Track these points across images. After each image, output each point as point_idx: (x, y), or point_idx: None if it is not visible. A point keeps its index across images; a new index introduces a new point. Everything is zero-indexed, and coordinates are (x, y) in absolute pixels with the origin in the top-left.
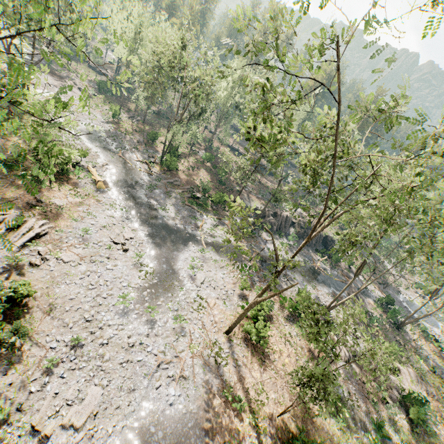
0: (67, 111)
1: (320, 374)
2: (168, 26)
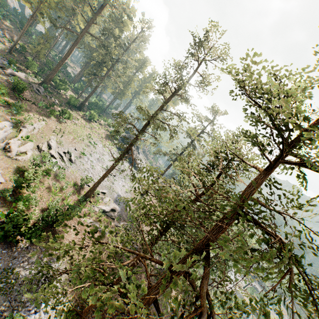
0: None
1: None
2: None
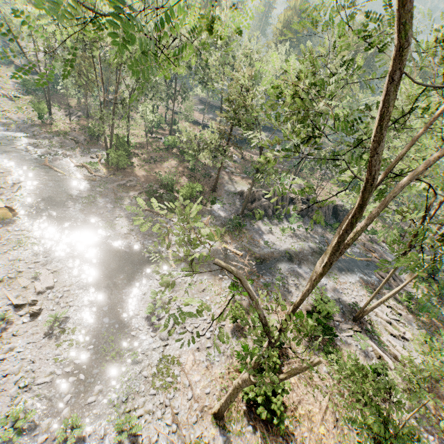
0: None
1: None
2: None
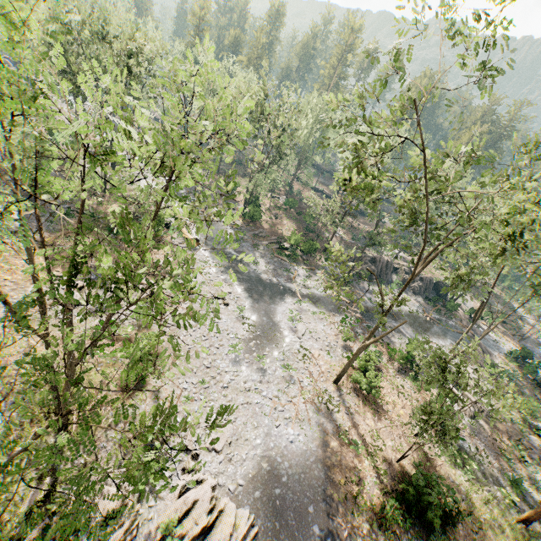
0: (147, 172)
1: (438, 410)
2: (237, 68)
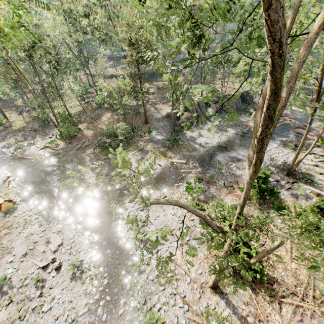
0: None
1: None
2: None
